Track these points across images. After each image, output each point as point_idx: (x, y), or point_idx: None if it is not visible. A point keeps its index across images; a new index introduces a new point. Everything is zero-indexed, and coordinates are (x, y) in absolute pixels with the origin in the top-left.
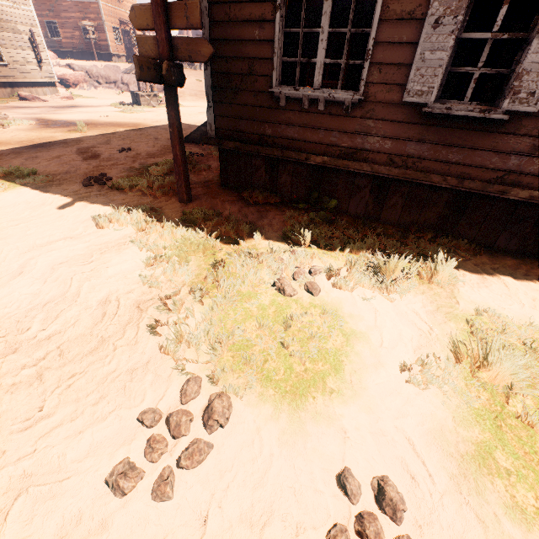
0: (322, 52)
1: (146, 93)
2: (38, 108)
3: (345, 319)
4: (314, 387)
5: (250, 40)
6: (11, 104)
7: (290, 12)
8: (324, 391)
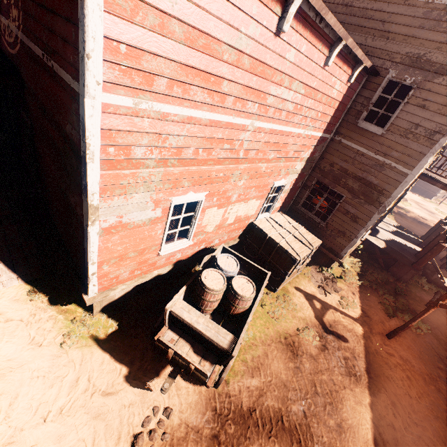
0: None
1: None
2: None
3: None
4: None
5: None
6: None
7: None
8: None
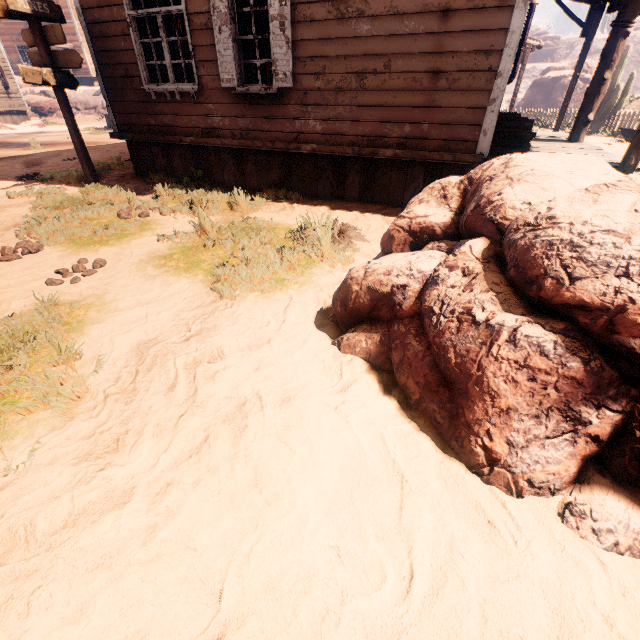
0: (167, 56)
1: None
2: (2, 135)
3: (152, 225)
4: (99, 243)
5: (121, 50)
6: None
7: (143, 27)
8: (104, 244)
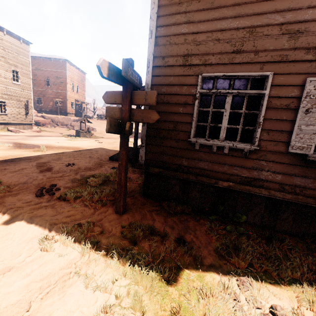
0: (225, 121)
1: (84, 131)
2: (17, 136)
3: None
4: None
5: (176, 113)
6: (1, 133)
7: (202, 100)
8: None
